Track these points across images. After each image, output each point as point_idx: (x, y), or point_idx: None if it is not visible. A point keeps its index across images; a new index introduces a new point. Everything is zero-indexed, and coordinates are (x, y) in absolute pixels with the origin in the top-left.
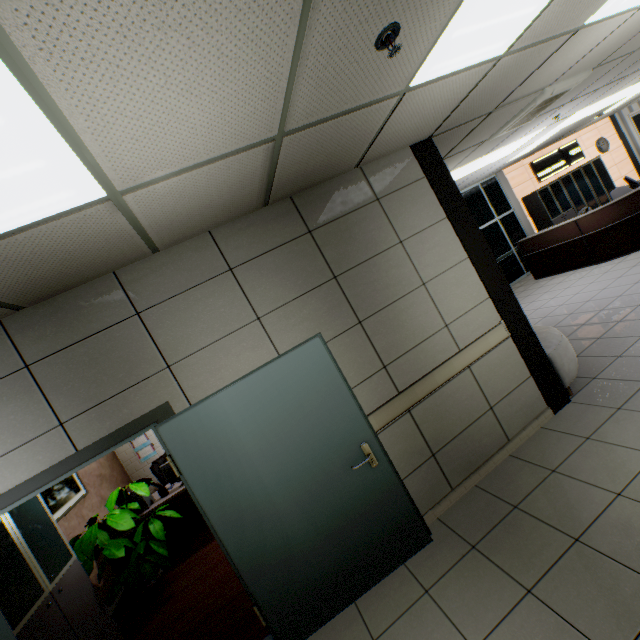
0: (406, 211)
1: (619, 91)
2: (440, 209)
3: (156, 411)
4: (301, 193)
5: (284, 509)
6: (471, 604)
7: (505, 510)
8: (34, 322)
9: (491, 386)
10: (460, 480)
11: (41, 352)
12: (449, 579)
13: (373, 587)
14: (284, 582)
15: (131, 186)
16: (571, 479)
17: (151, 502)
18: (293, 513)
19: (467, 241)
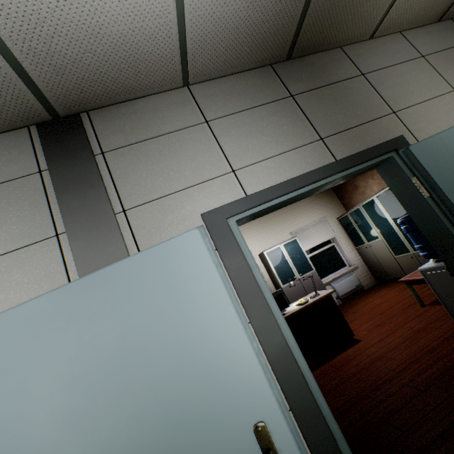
0: None
1: None
2: None
3: (394, 141)
4: None
5: None
6: None
7: None
8: (292, 70)
9: None
10: None
11: (299, 89)
12: None
13: None
14: None
15: None
16: None
17: None
18: None
19: None
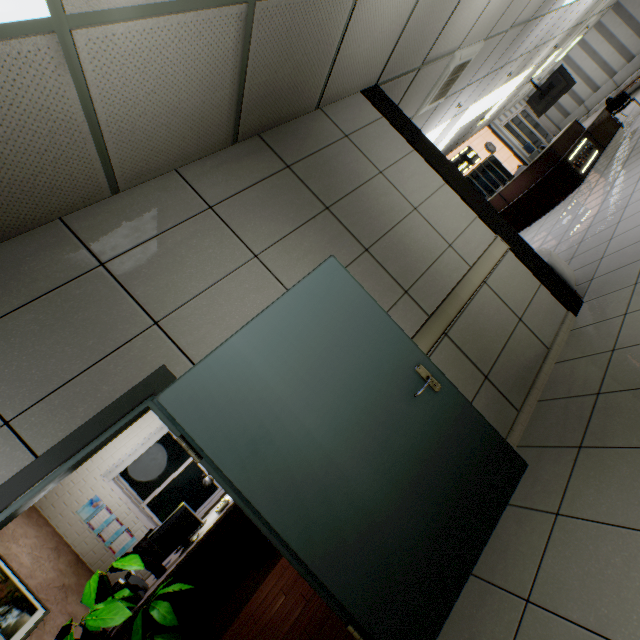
0: (376, 146)
1: (495, 90)
2: (406, 143)
3: (150, 380)
4: (269, 132)
5: (351, 469)
6: (623, 496)
7: (589, 401)
8: None
9: (511, 298)
10: (521, 400)
11: None
12: (576, 488)
13: (485, 546)
14: (379, 572)
15: (83, 11)
16: (638, 346)
17: (144, 590)
18: (363, 472)
19: (440, 168)
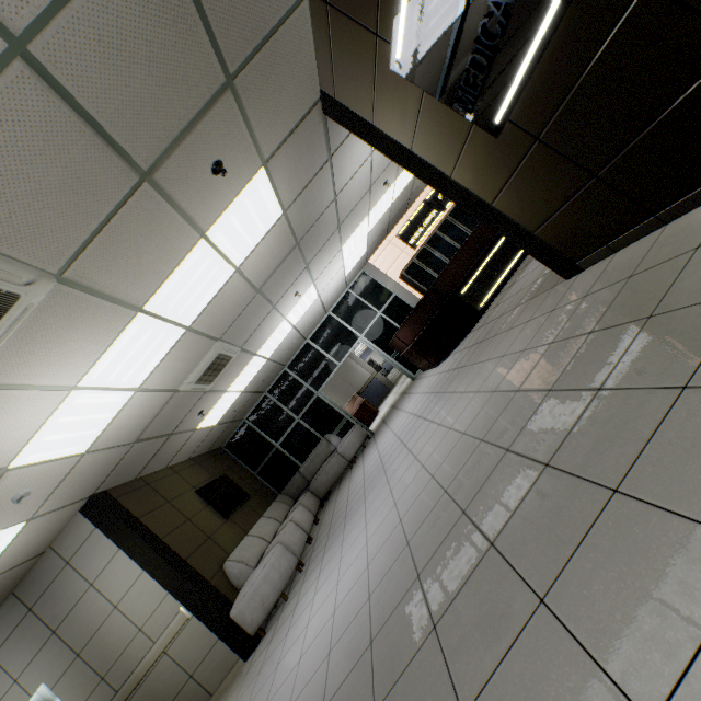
0: (90, 559)
1: (382, 195)
2: (114, 544)
3: None
4: (19, 586)
5: None
6: None
7: None
8: None
9: (188, 659)
10: None
11: None
12: None
13: None
14: None
15: None
16: None
17: None
18: None
19: (139, 559)
